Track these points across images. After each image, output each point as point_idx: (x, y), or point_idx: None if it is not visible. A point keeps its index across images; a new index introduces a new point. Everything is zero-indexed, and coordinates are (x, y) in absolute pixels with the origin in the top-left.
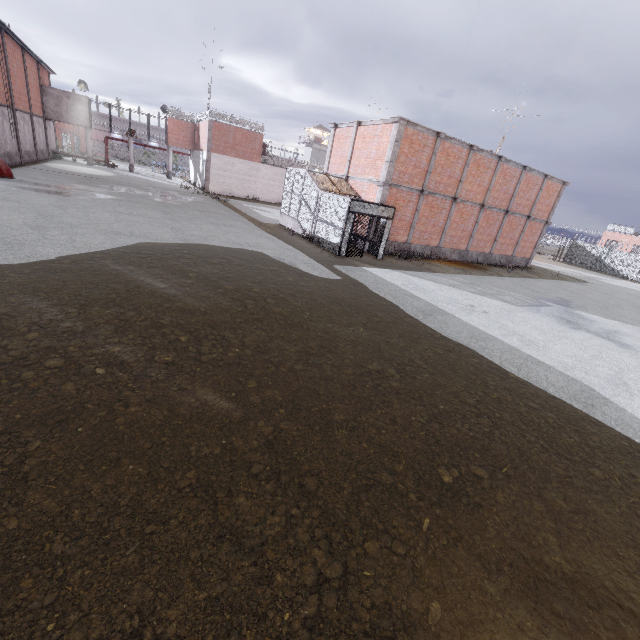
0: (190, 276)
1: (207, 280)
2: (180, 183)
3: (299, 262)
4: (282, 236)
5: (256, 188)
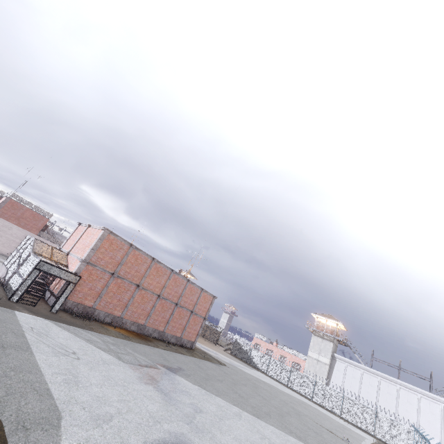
0: None
1: None
2: None
3: None
4: None
5: None
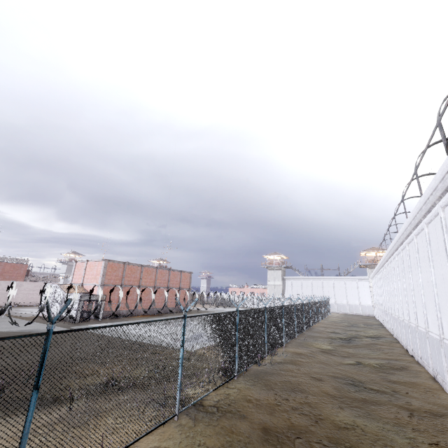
0: None
1: None
2: None
3: None
4: (39, 320)
5: (17, 297)
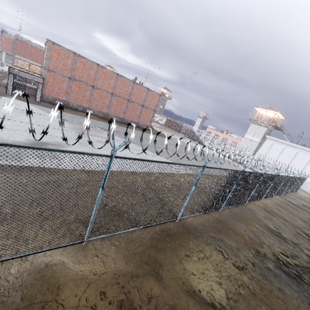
0: None
1: None
2: (3, 68)
3: None
4: None
5: None
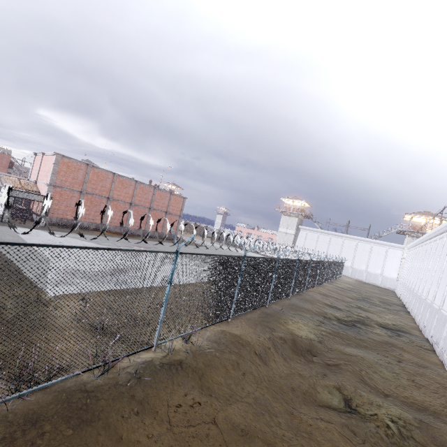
0: None
1: None
2: None
3: None
4: None
5: None
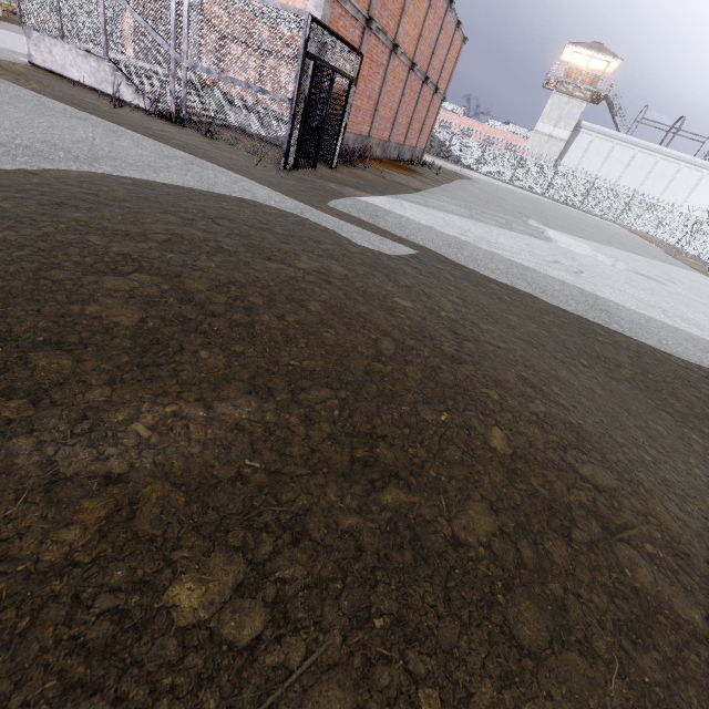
0: (218, 639)
1: (350, 571)
2: None
3: (285, 211)
4: (100, 108)
5: None
